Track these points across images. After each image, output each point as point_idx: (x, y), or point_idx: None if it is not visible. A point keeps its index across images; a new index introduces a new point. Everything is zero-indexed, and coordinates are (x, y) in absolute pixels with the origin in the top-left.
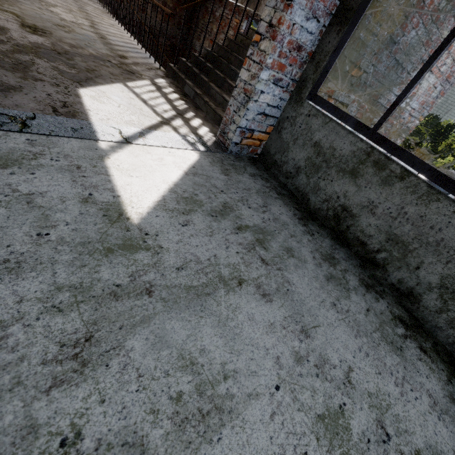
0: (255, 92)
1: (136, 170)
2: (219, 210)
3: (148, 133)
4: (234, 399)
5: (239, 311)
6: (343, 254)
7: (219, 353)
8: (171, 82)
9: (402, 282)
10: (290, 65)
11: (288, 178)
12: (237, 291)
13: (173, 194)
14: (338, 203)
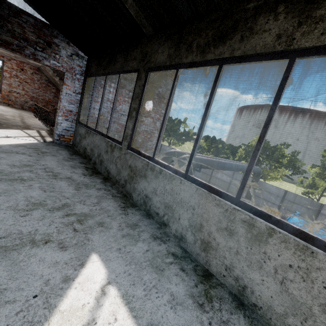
0: (58, 123)
1: (6, 140)
2: (32, 148)
3: (19, 137)
4: (1, 159)
5: (17, 155)
6: (81, 159)
7: (3, 156)
8: (49, 131)
9: (94, 160)
10: (70, 115)
11: (77, 147)
12: (21, 154)
13: (16, 144)
14: (84, 147)
